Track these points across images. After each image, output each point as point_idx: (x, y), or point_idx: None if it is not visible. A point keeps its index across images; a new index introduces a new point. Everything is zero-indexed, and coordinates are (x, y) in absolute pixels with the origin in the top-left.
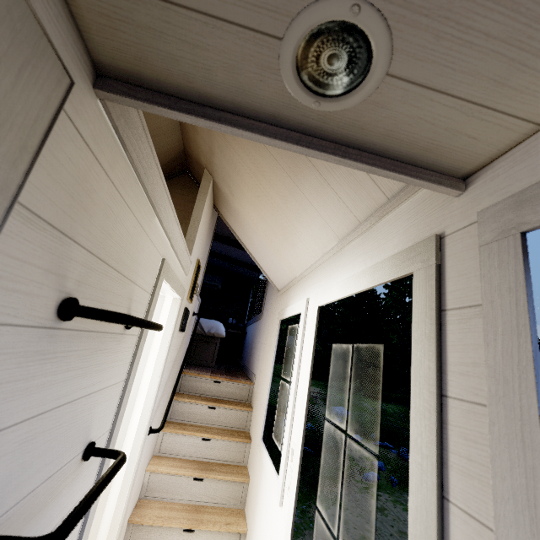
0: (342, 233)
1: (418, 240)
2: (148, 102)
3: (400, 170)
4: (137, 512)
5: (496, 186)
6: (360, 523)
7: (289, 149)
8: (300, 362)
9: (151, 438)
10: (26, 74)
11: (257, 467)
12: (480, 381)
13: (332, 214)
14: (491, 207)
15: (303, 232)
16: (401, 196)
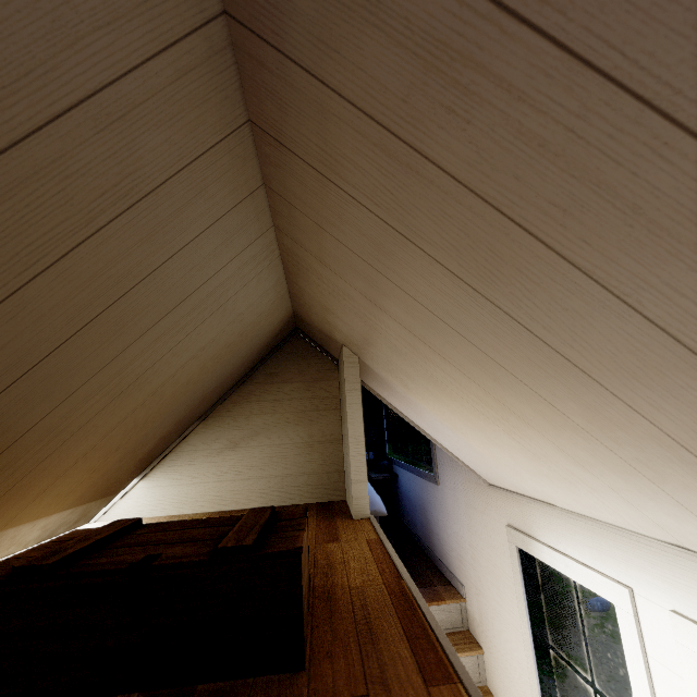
0: None
1: None
2: None
3: None
4: None
5: None
6: (618, 692)
7: None
8: None
9: None
10: None
11: None
12: None
13: None
14: None
15: (619, 503)
16: None
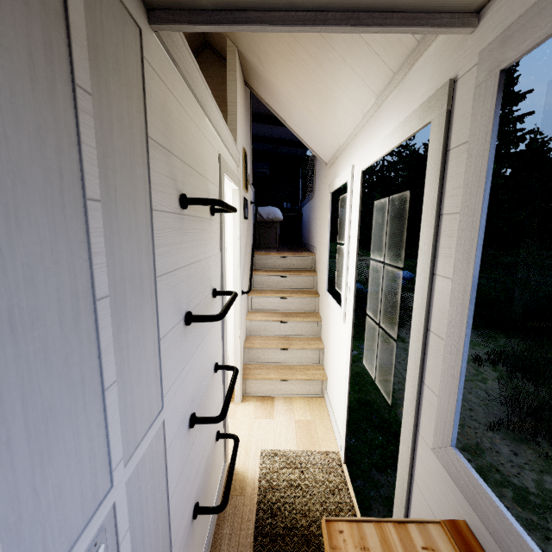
0: (378, 89)
1: (438, 87)
2: (190, 24)
3: (411, 22)
4: (247, 342)
5: (498, 20)
6: None
7: (308, 31)
8: (350, 224)
9: (244, 299)
10: (125, 44)
11: (326, 310)
12: (461, 198)
13: (366, 69)
14: (488, 46)
15: (341, 95)
16: (428, 37)
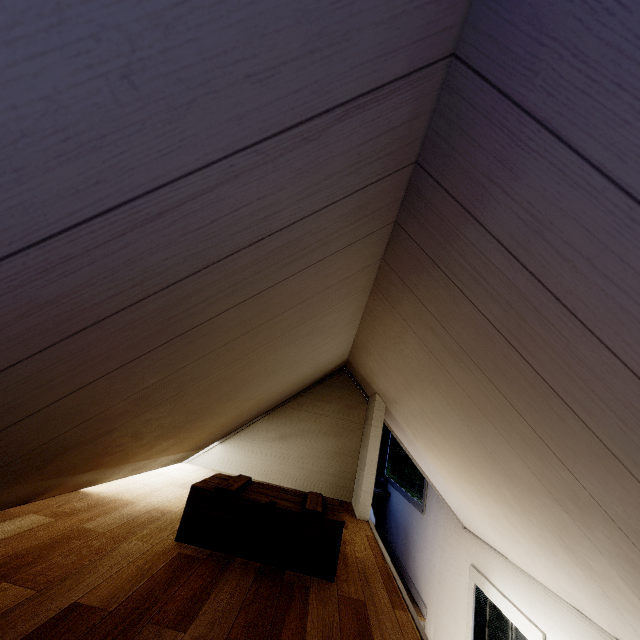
0: None
1: None
2: None
3: None
4: None
5: None
6: None
7: None
8: None
9: None
10: None
11: None
12: None
13: (613, 620)
14: None
15: (541, 565)
16: None
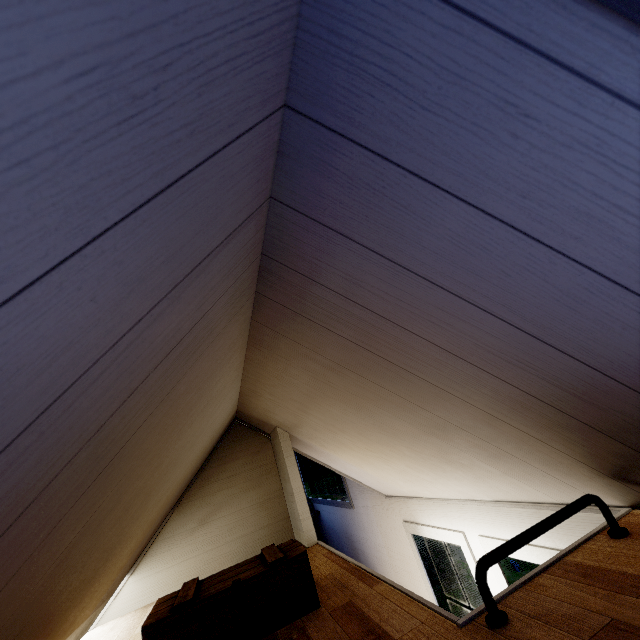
0: (499, 498)
1: None
2: None
3: None
4: None
5: None
6: None
7: None
8: None
9: None
10: None
11: None
12: None
13: (487, 490)
14: None
15: (441, 486)
16: (580, 512)
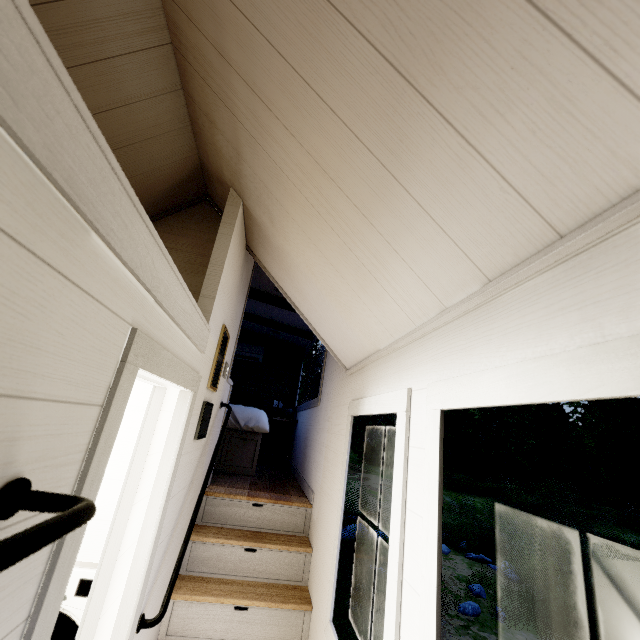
0: (496, 265)
1: None
2: None
3: None
4: None
5: None
6: None
7: None
8: (405, 510)
9: None
10: None
11: None
12: None
13: (476, 227)
14: None
15: (400, 272)
16: None
